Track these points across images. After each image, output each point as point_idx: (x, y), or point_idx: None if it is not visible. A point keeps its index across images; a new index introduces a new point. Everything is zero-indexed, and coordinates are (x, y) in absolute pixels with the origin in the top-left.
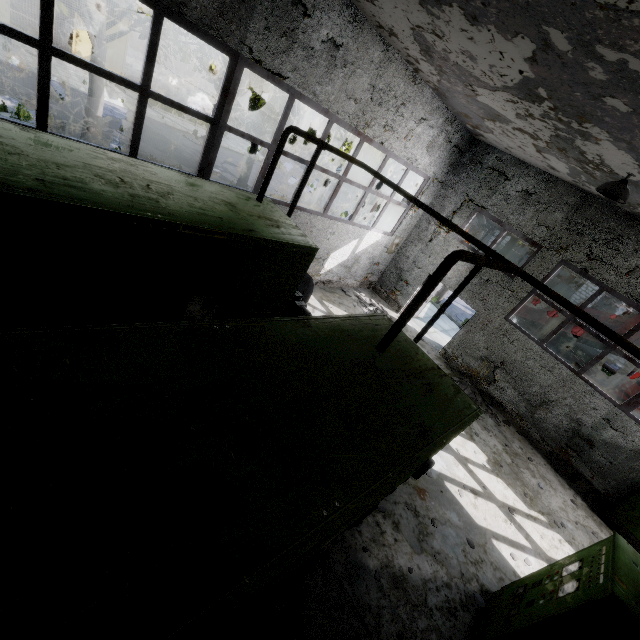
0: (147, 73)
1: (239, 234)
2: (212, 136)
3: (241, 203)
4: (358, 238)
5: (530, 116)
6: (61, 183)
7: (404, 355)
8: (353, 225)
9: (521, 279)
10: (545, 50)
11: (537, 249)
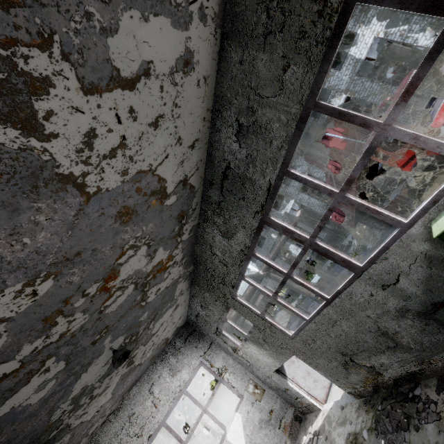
0: None
1: None
2: None
3: None
4: None
5: (94, 398)
6: None
7: None
8: None
9: (254, 321)
10: None
11: (230, 307)
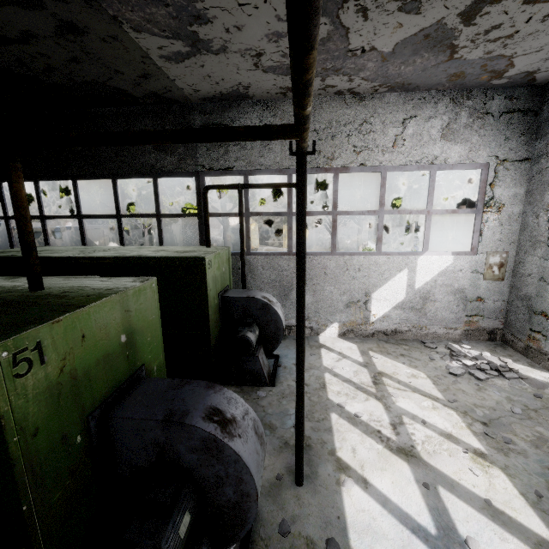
0: (157, 206)
1: (121, 257)
2: (201, 224)
3: (179, 249)
4: (406, 269)
5: None
6: (48, 253)
7: (60, 295)
8: (385, 255)
9: None
10: None
11: None
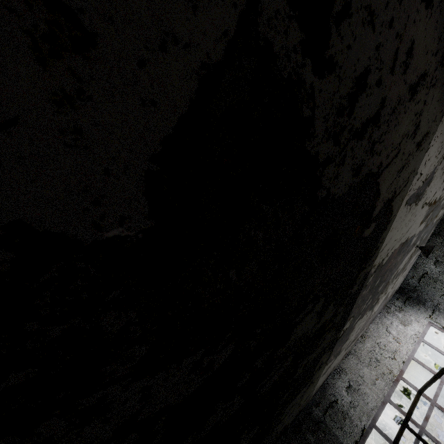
0: None
1: None
2: None
3: None
4: None
5: (385, 293)
6: None
7: None
8: None
9: None
10: (359, 318)
11: None
